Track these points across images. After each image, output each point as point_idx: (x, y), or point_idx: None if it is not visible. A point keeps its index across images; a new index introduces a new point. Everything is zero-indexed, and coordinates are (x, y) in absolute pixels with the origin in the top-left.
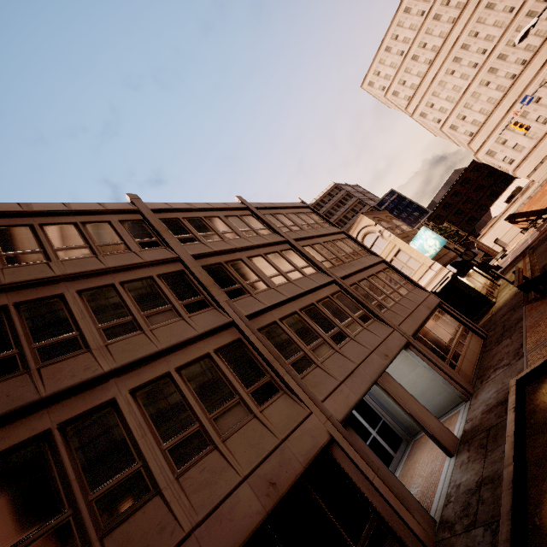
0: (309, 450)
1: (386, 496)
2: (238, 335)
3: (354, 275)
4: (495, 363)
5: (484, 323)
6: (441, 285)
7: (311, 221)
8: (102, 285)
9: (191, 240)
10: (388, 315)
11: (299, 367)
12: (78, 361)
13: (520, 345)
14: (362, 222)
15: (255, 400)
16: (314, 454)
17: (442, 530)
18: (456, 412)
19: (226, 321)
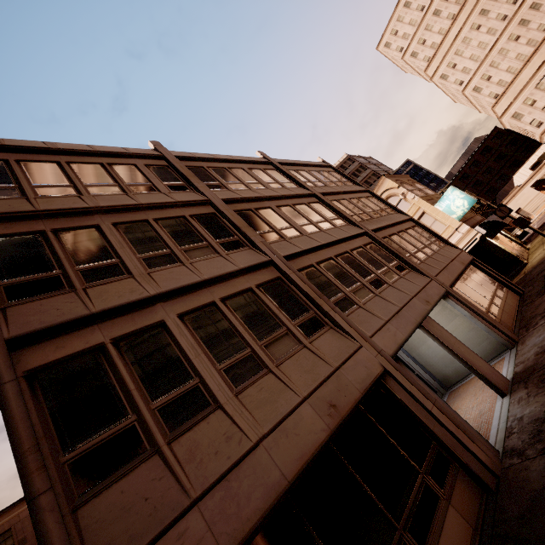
0: (365, 379)
1: (447, 425)
2: (278, 274)
3: (384, 230)
4: (541, 311)
5: (516, 283)
6: (468, 248)
7: (334, 179)
8: (136, 220)
9: (219, 187)
10: (423, 267)
11: (342, 306)
12: (122, 285)
13: None
14: (384, 185)
15: (303, 332)
16: (370, 382)
17: (508, 458)
18: (500, 360)
19: (265, 260)
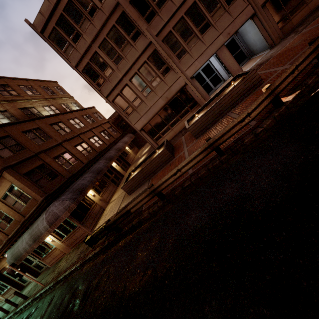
0: (177, 88)
1: (199, 97)
2: (154, 47)
3: None
4: (304, 23)
5: None
6: None
7: None
8: (102, 41)
9: None
10: None
11: (179, 56)
12: (114, 75)
13: (318, 16)
14: None
15: (162, 75)
16: (179, 89)
17: None
18: (263, 54)
19: (148, 43)
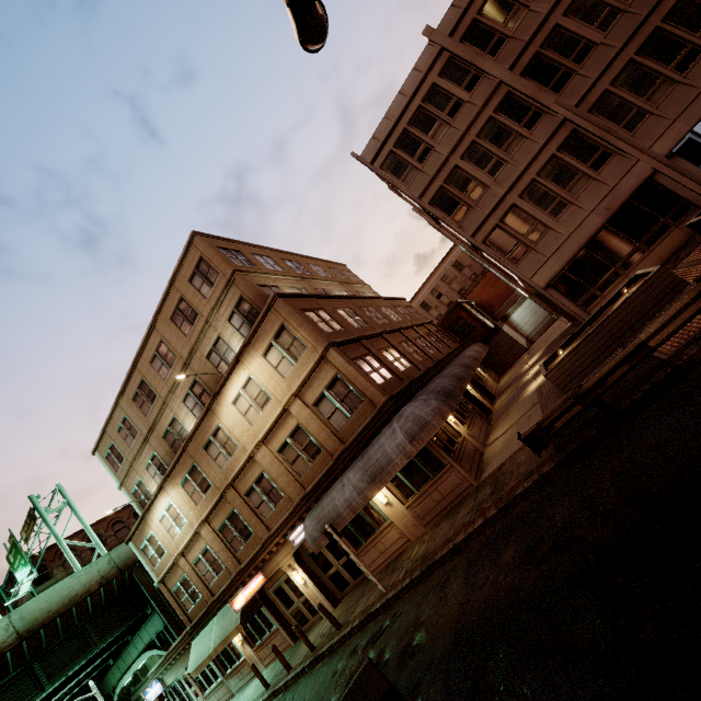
0: (634, 185)
1: (694, 190)
2: (572, 127)
3: None
4: None
5: None
6: None
7: None
8: (468, 146)
9: (499, 44)
10: None
11: (631, 125)
12: (488, 195)
13: None
14: None
15: (593, 170)
16: (638, 186)
17: None
18: None
19: (559, 122)
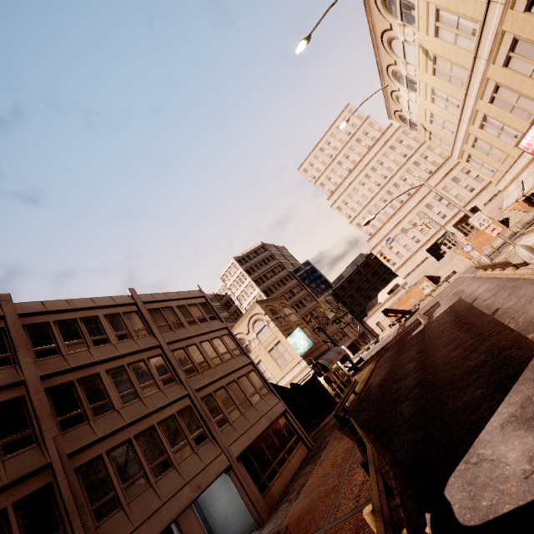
0: None
1: None
2: (51, 478)
3: (213, 383)
4: (291, 491)
5: (322, 426)
6: (305, 380)
7: (199, 315)
8: None
9: (51, 352)
10: (226, 433)
11: (102, 512)
12: None
13: (306, 481)
14: (256, 309)
15: None
16: None
17: None
18: None
19: (43, 464)
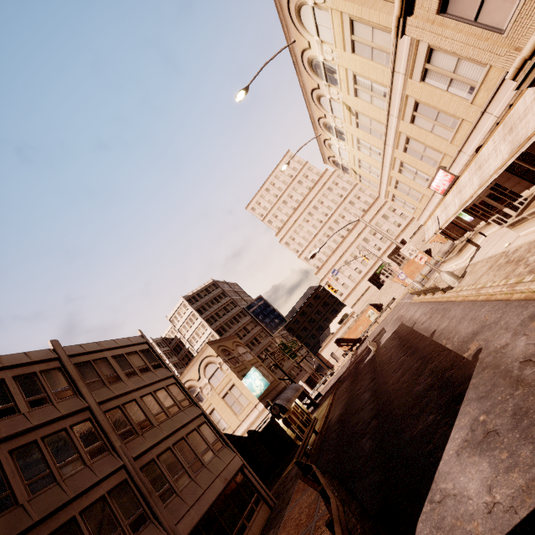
0: None
1: None
2: None
3: (157, 446)
4: None
5: (284, 477)
6: (263, 425)
7: (140, 364)
8: None
9: None
10: (172, 507)
11: None
12: None
13: None
14: (207, 351)
15: None
16: None
17: None
18: None
19: None
